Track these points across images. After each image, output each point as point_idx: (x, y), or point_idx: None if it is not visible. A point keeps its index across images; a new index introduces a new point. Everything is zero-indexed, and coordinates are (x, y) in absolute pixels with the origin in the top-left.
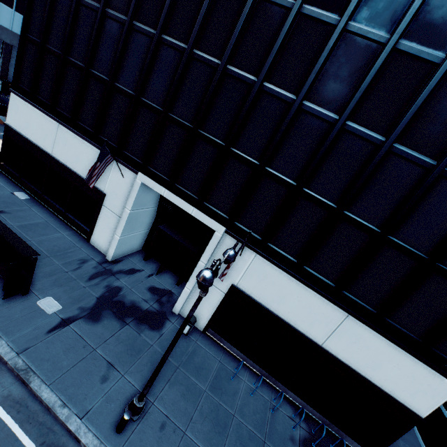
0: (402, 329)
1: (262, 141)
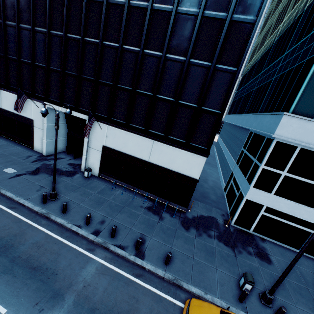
0: (177, 139)
1: (93, 67)
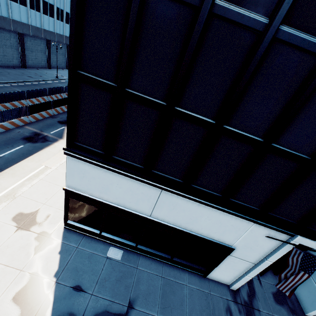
0: None
1: None
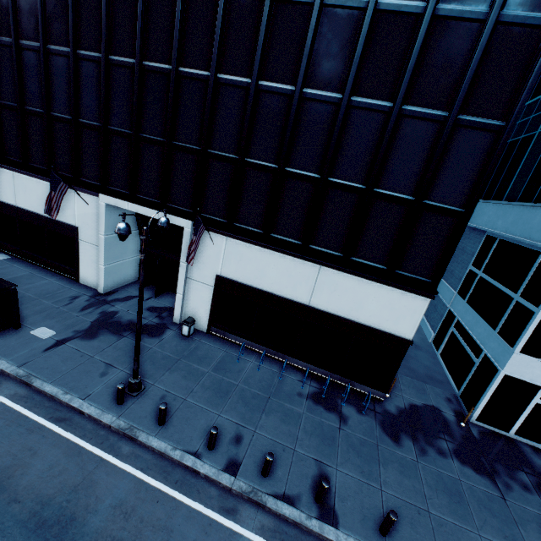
0: (368, 263)
1: (196, 126)
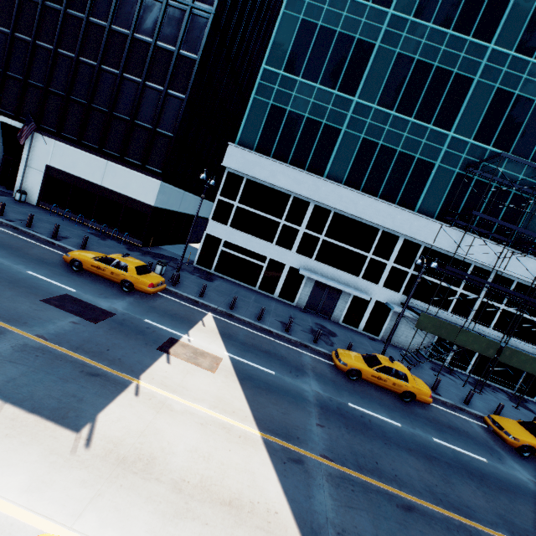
0: (133, 161)
1: (43, 74)
